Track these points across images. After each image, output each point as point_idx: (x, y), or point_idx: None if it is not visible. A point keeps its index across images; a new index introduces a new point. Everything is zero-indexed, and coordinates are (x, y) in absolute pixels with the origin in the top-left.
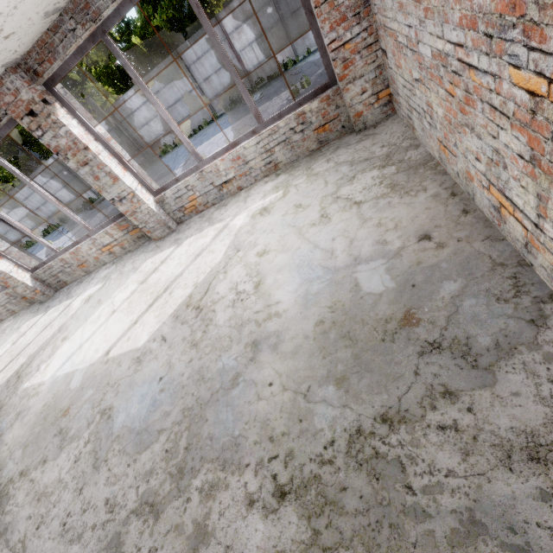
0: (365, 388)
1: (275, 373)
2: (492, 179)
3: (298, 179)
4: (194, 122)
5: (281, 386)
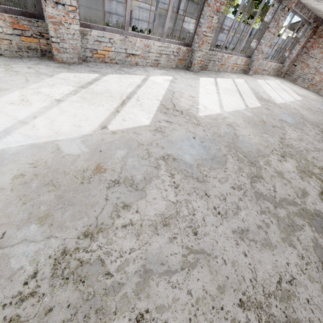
0: None
1: None
2: None
3: (279, 80)
4: (86, 13)
5: None
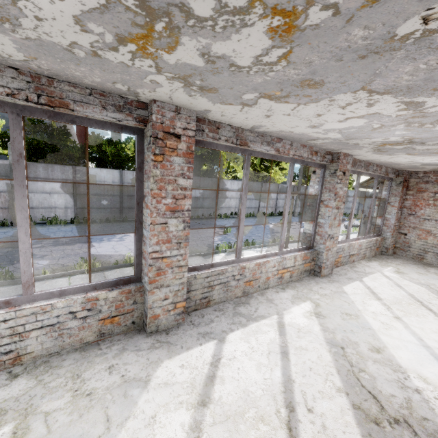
0: None
1: None
2: None
3: (391, 264)
4: (99, 214)
5: None
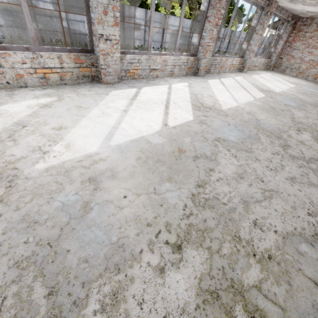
0: None
1: None
2: (316, 74)
3: (270, 72)
4: (86, 40)
5: None
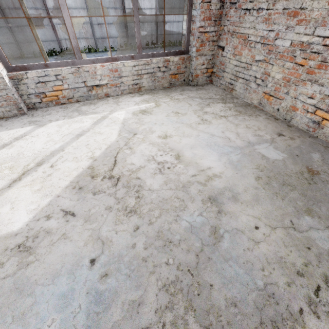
0: (328, 212)
1: (253, 218)
2: (322, 106)
3: (163, 99)
4: None
5: (268, 227)
